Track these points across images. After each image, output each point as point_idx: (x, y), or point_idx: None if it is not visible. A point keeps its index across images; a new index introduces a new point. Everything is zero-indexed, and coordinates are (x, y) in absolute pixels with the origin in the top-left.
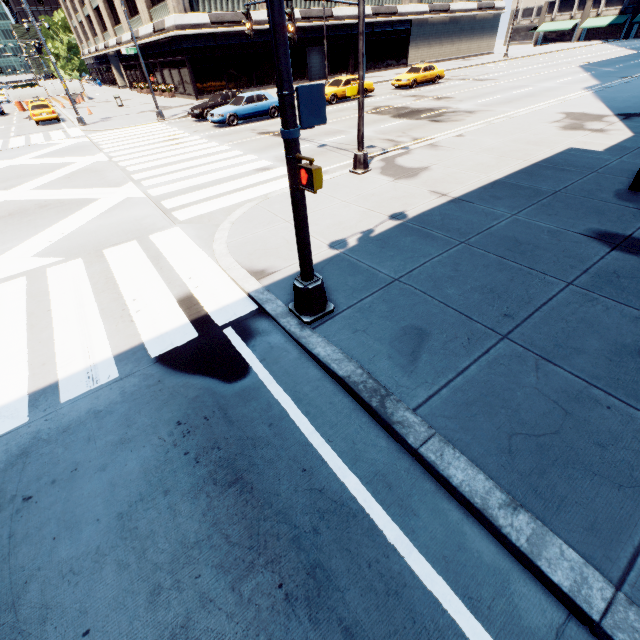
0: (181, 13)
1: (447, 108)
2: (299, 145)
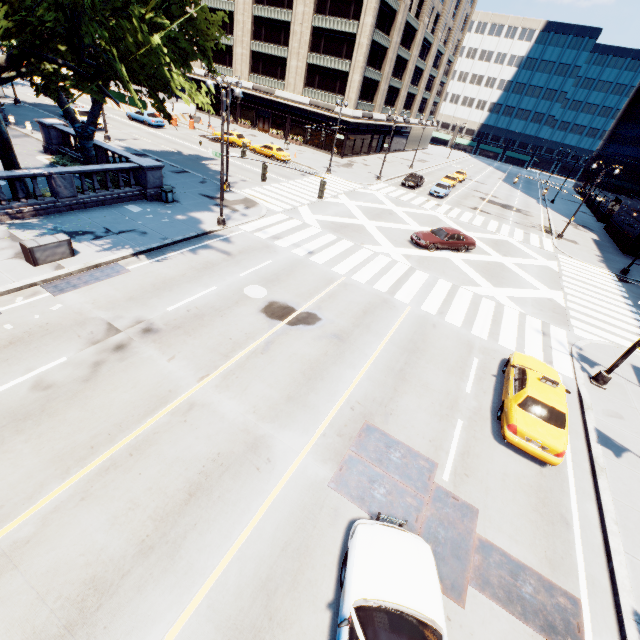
0: (354, 109)
1: (513, 206)
2: None
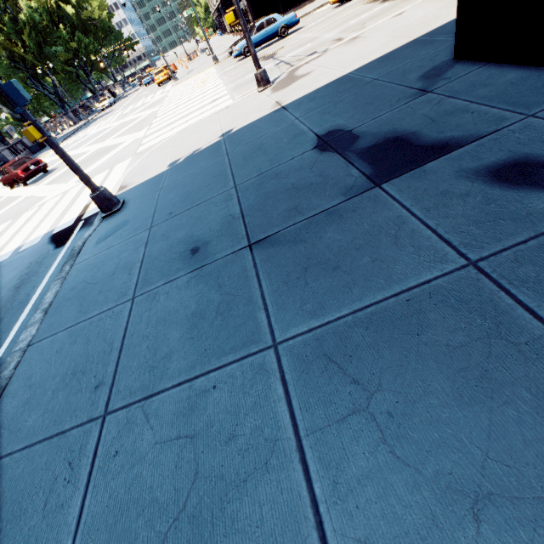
0: None
1: None
2: (28, 116)
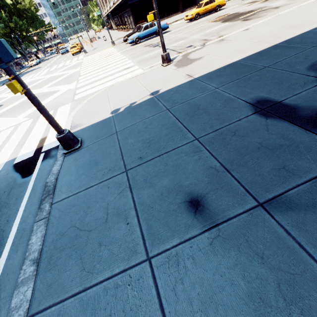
0: None
1: (263, 7)
2: (11, 71)
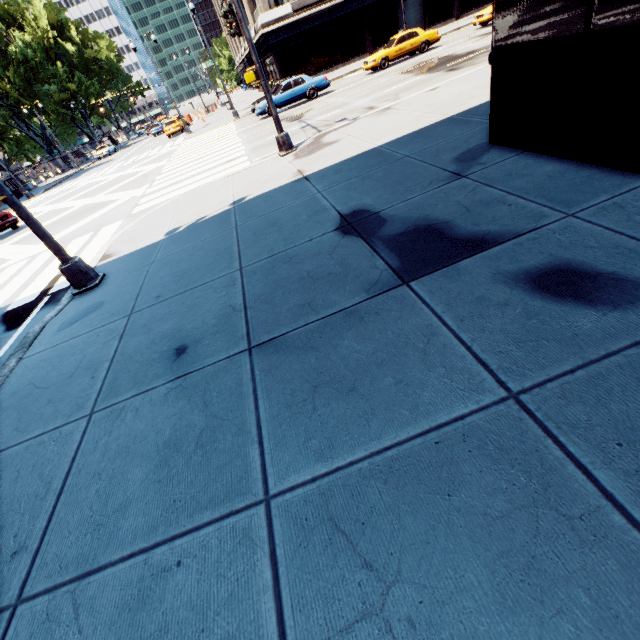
0: (267, 11)
1: None
2: None
